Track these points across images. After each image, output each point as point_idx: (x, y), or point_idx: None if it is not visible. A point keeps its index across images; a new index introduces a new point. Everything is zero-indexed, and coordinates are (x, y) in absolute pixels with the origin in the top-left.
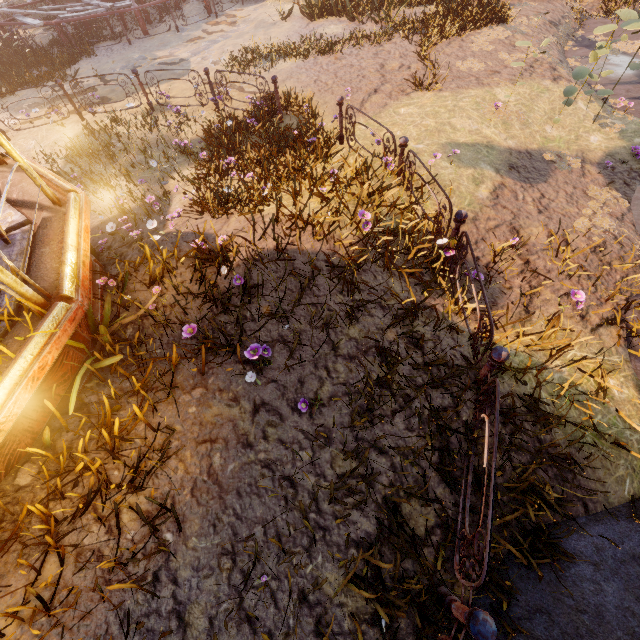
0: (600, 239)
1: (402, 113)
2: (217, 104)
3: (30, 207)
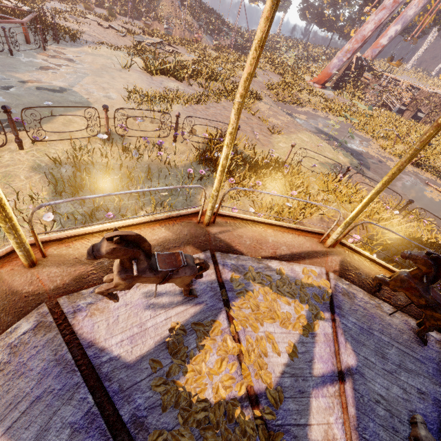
0: (405, 200)
1: (283, 146)
2: (176, 137)
3: (306, 257)
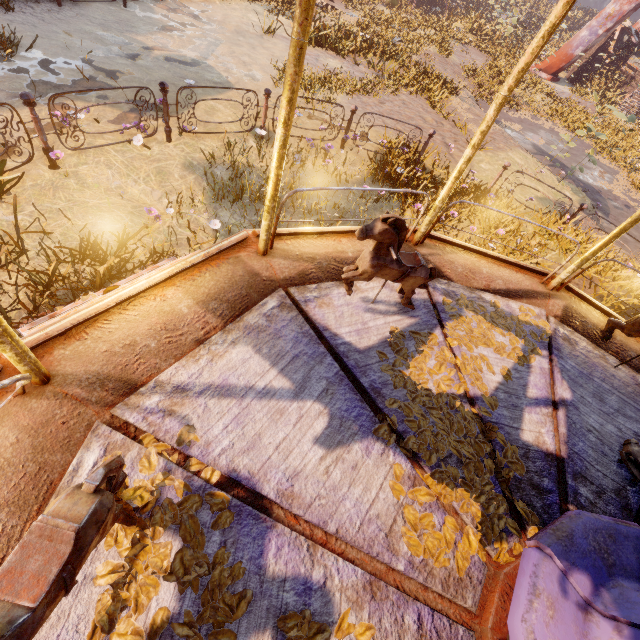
0: None
1: (486, 169)
2: (345, 142)
3: (524, 296)
